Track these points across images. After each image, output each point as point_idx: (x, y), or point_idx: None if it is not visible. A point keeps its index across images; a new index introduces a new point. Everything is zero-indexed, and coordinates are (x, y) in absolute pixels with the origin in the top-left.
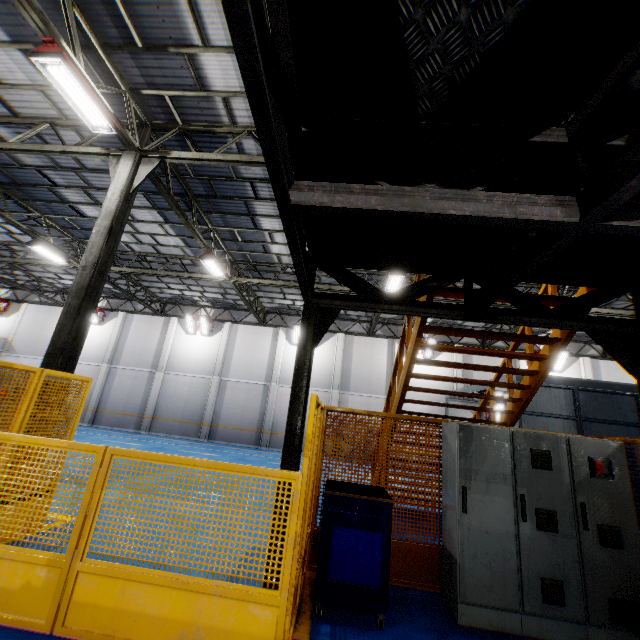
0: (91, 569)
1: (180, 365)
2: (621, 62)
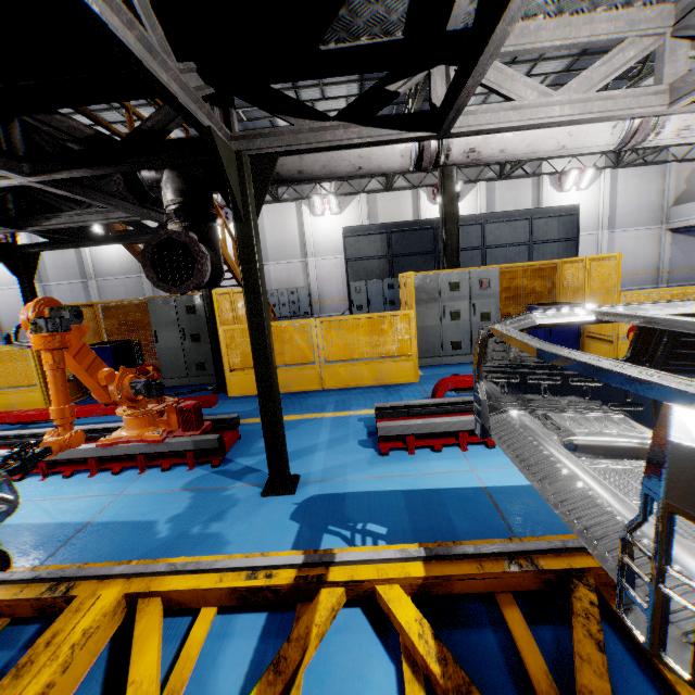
0: None
1: (107, 270)
2: None
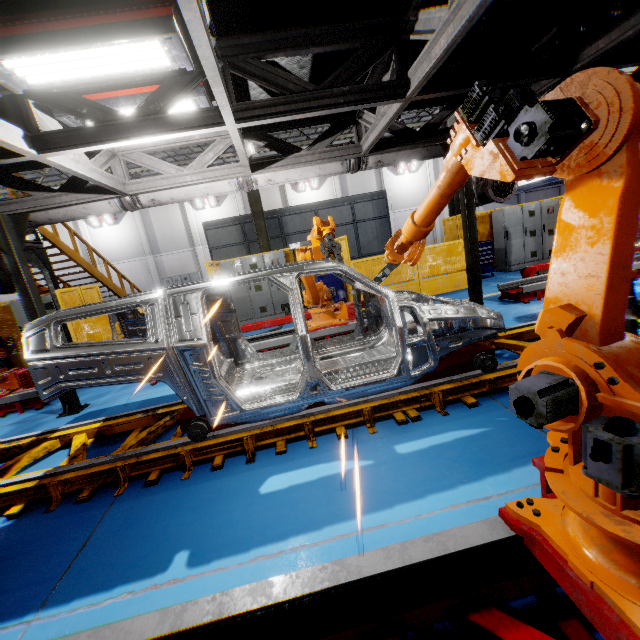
0: None
1: None
2: None
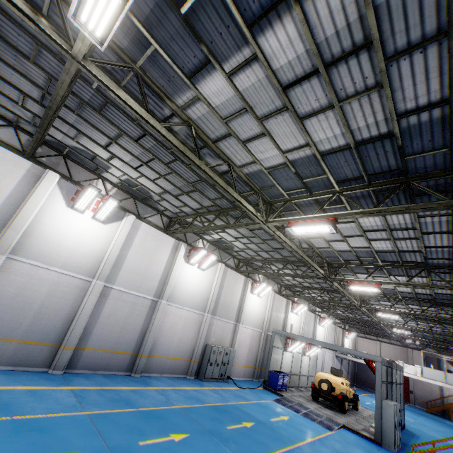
0: None
1: (43, 251)
2: None
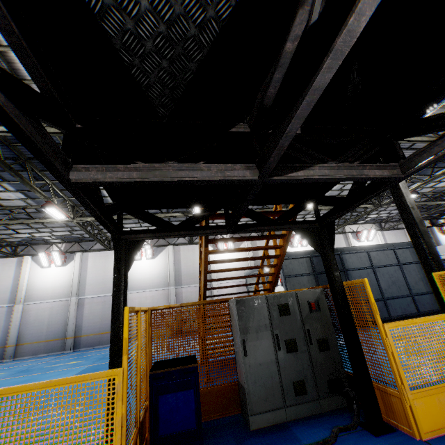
0: None
1: (39, 295)
2: (260, 92)
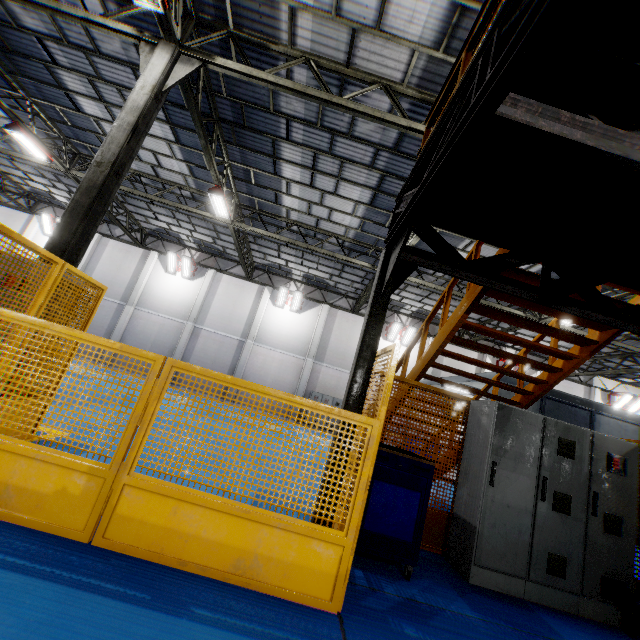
0: (140, 484)
1: (153, 303)
2: None
